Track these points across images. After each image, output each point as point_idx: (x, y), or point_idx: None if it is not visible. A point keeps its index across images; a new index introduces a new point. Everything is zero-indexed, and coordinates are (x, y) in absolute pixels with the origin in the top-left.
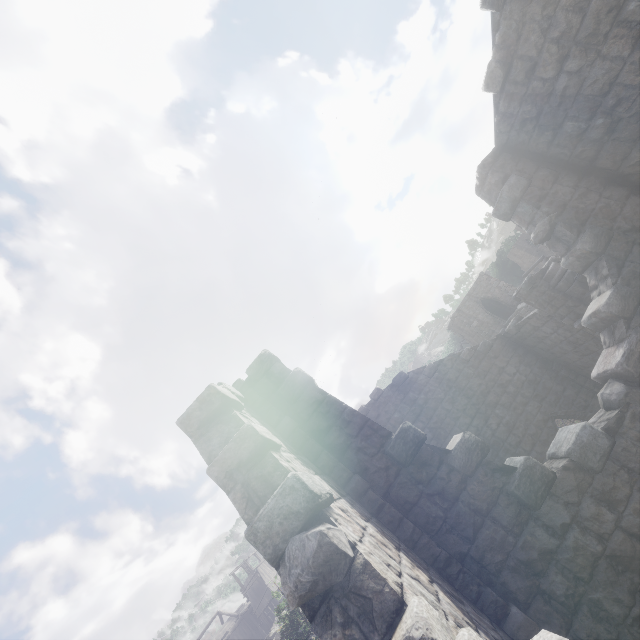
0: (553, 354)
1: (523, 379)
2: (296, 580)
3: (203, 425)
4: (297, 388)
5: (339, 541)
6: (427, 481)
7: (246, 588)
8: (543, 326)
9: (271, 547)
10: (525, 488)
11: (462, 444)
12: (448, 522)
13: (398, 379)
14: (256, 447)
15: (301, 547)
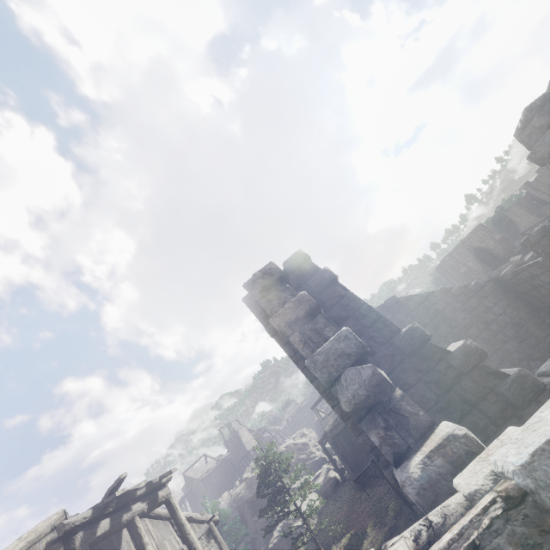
0: (544, 303)
1: (507, 320)
2: (354, 392)
3: (264, 290)
4: (324, 282)
5: (385, 376)
6: (426, 371)
7: (228, 442)
8: (542, 275)
9: (327, 373)
10: (515, 391)
11: (463, 348)
12: (439, 404)
13: (390, 301)
14: (310, 309)
15: (357, 373)
